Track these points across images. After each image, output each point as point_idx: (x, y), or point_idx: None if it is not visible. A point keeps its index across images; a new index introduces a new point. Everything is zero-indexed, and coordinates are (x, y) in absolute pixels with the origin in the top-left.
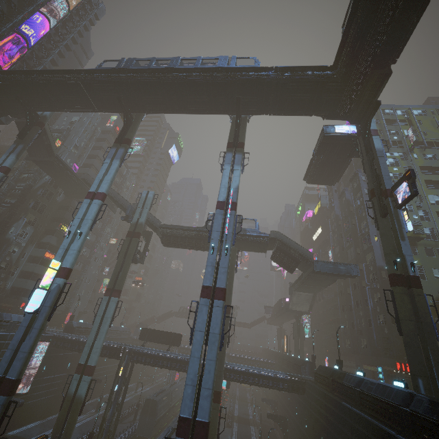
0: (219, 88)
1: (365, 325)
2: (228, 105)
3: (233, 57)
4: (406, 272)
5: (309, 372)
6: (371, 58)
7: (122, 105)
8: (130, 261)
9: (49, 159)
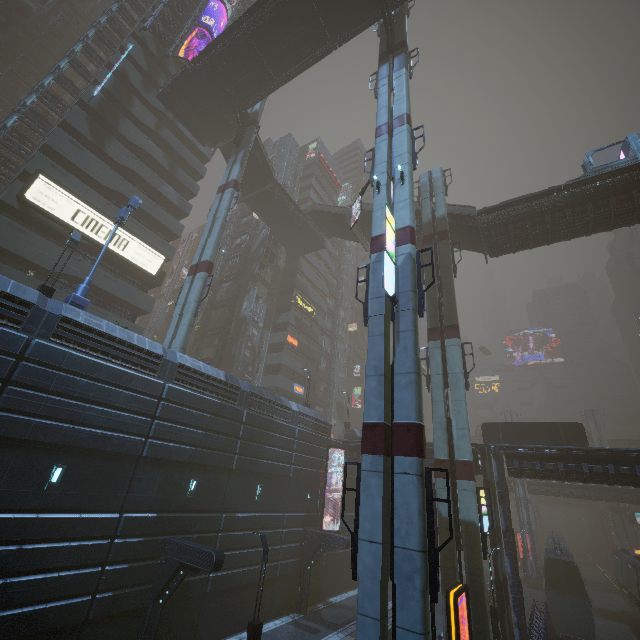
0: None
1: None
2: None
3: None
4: None
5: None
6: None
7: None
8: (452, 277)
9: (268, 186)
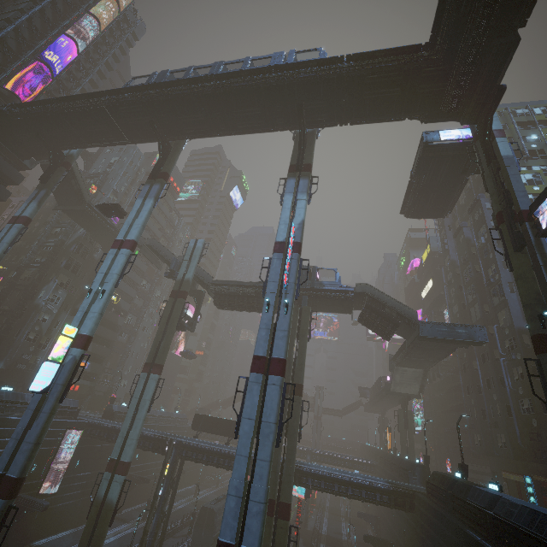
0: (274, 94)
1: (502, 414)
2: (287, 116)
3: (291, 51)
4: None
5: (420, 480)
6: (486, 21)
7: (156, 131)
8: (174, 328)
9: (80, 207)
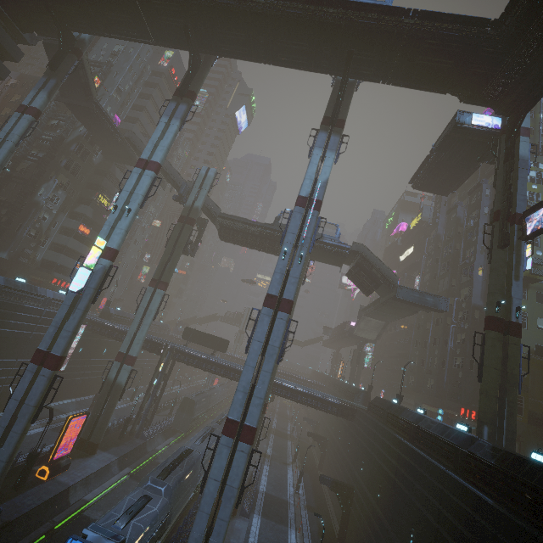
0: (327, 32)
1: (438, 365)
2: (333, 60)
3: None
4: (507, 317)
5: (362, 401)
6: None
7: (189, 40)
8: (181, 252)
9: (87, 104)
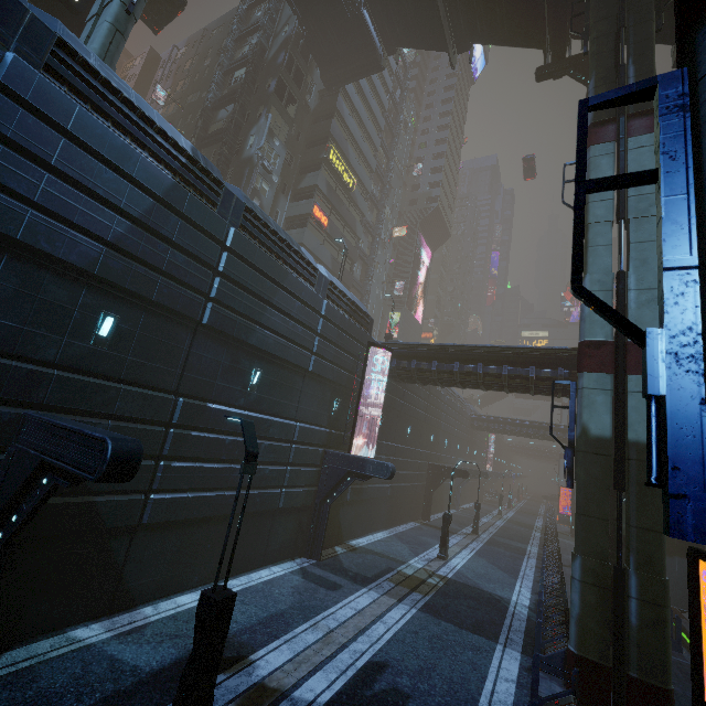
0: None
1: None
2: None
3: None
4: None
5: None
6: None
7: None
8: (652, 29)
9: None
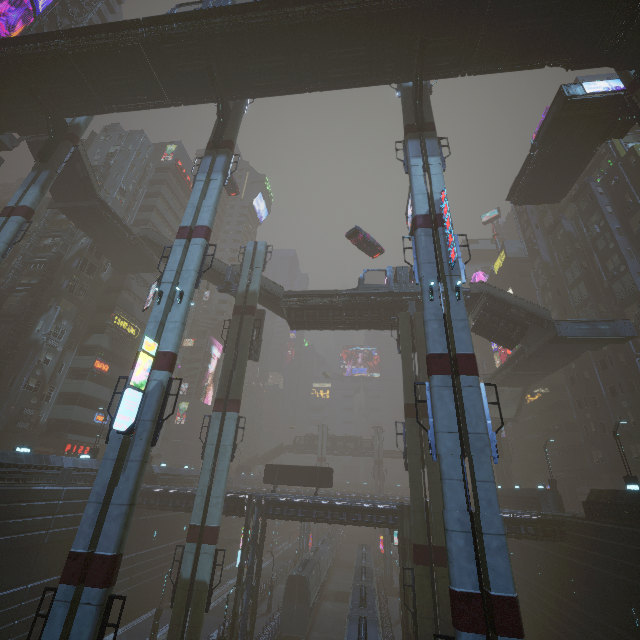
0: (390, 24)
1: (638, 422)
2: (400, 60)
3: None
4: None
5: (554, 507)
6: None
7: (214, 82)
8: (247, 353)
9: (89, 203)
